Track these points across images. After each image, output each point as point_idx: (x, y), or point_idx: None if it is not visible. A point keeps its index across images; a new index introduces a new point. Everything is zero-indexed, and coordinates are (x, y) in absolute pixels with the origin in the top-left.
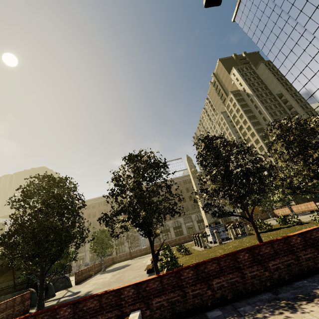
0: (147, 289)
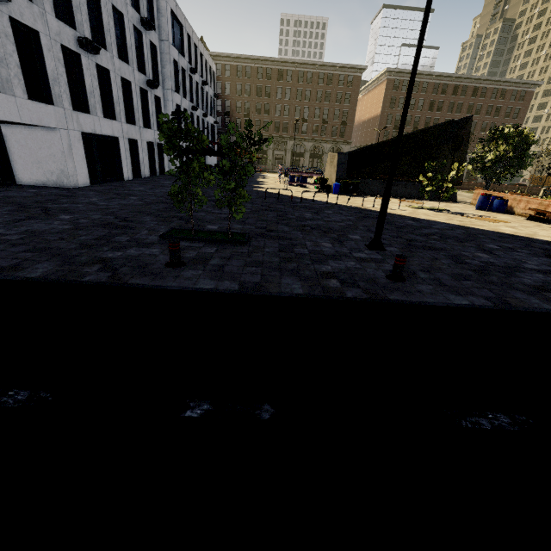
0: None
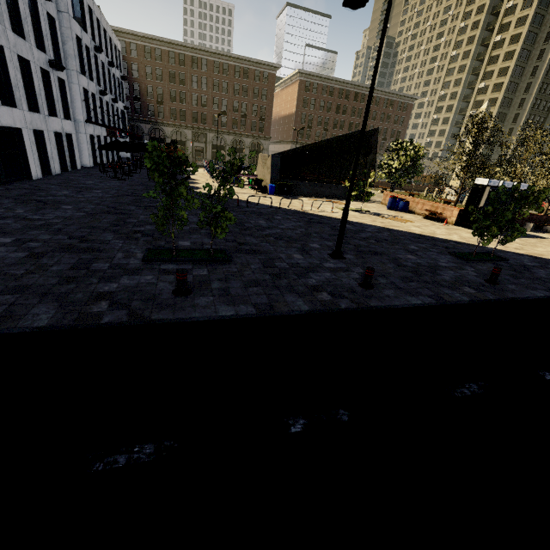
0: (549, 219)
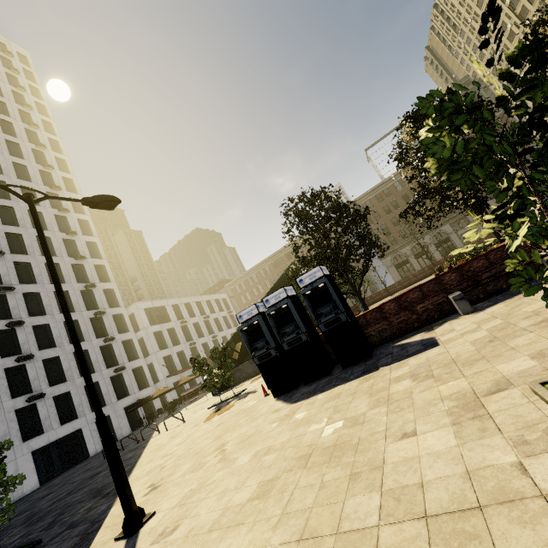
0: None
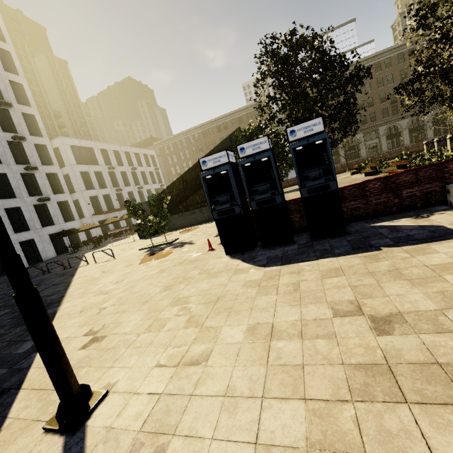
0: None
